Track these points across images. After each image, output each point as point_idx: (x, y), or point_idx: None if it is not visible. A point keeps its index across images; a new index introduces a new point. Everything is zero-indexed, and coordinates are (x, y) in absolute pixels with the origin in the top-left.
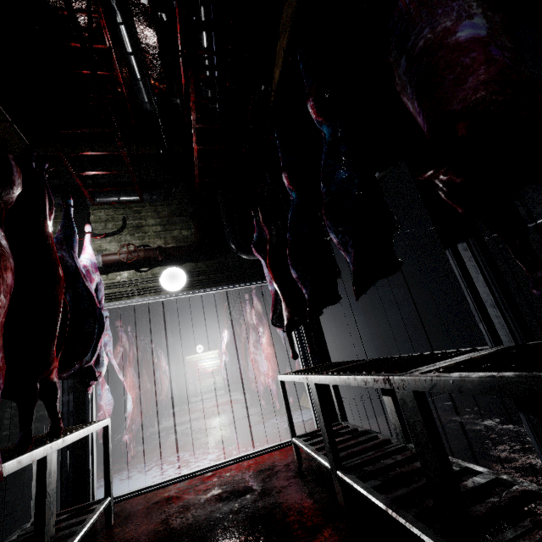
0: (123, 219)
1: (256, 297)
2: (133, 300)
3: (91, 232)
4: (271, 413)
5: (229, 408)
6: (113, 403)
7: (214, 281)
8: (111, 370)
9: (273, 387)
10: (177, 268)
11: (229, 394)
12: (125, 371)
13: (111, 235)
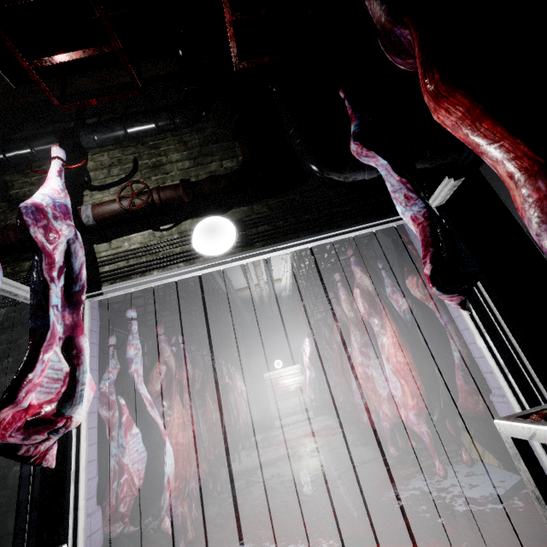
0: (133, 160)
1: (358, 267)
2: (148, 277)
3: (60, 157)
4: (402, 463)
5: (325, 442)
6: (146, 459)
7: (286, 232)
8: (140, 402)
9: (422, 428)
10: (218, 217)
11: (319, 417)
12: (171, 400)
13: (116, 183)
